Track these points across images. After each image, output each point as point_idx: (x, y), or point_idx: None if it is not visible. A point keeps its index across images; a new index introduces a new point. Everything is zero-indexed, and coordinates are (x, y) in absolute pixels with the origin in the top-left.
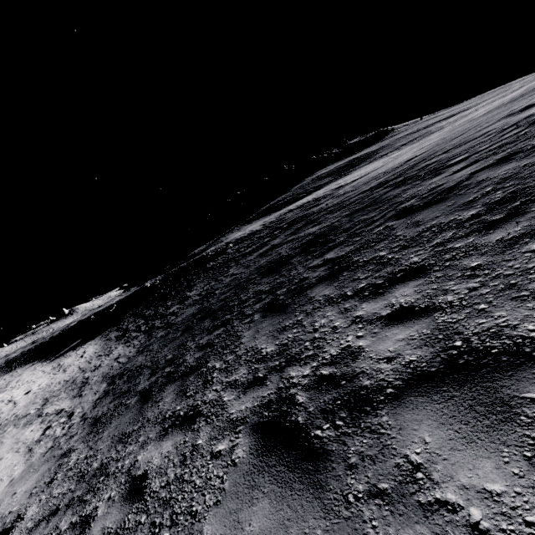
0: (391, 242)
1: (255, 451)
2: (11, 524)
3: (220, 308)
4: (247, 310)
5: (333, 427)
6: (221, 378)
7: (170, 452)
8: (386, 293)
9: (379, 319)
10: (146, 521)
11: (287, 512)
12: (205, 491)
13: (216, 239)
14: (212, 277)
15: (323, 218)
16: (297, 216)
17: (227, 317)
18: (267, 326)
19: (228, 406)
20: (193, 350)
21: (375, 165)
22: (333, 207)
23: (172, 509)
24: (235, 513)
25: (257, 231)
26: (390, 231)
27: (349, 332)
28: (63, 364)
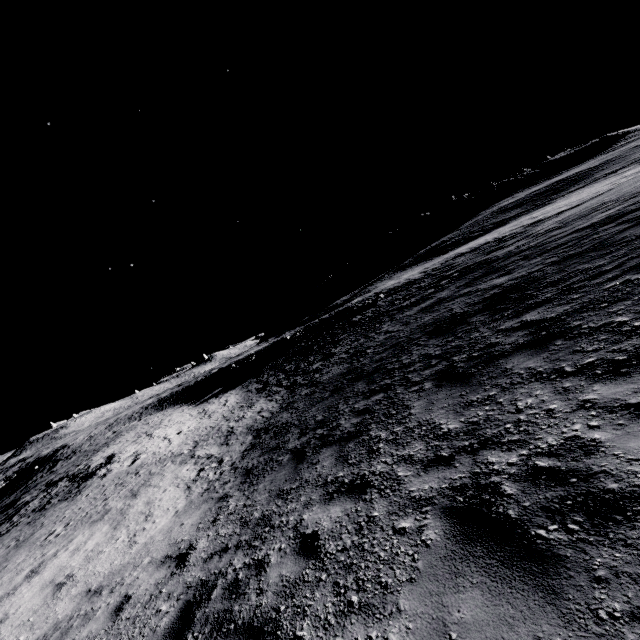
0: (637, 304)
1: (452, 537)
2: (186, 550)
3: (375, 370)
4: (413, 376)
5: (564, 530)
6: (389, 450)
7: (340, 518)
8: (634, 374)
9: (626, 408)
10: (328, 579)
11: (508, 609)
12: (393, 566)
13: (363, 288)
14: (361, 333)
15: (513, 266)
16: (471, 261)
17: (387, 381)
18: (444, 398)
19: (406, 482)
20: (348, 414)
21: (596, 188)
22: (528, 251)
23: (356, 574)
24: (436, 595)
25: (416, 279)
26: (634, 287)
27: (574, 419)
28: (207, 409)
